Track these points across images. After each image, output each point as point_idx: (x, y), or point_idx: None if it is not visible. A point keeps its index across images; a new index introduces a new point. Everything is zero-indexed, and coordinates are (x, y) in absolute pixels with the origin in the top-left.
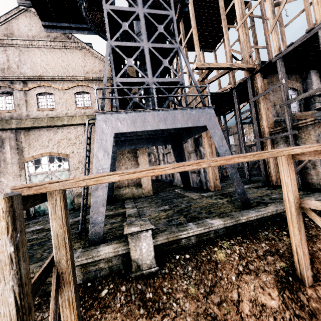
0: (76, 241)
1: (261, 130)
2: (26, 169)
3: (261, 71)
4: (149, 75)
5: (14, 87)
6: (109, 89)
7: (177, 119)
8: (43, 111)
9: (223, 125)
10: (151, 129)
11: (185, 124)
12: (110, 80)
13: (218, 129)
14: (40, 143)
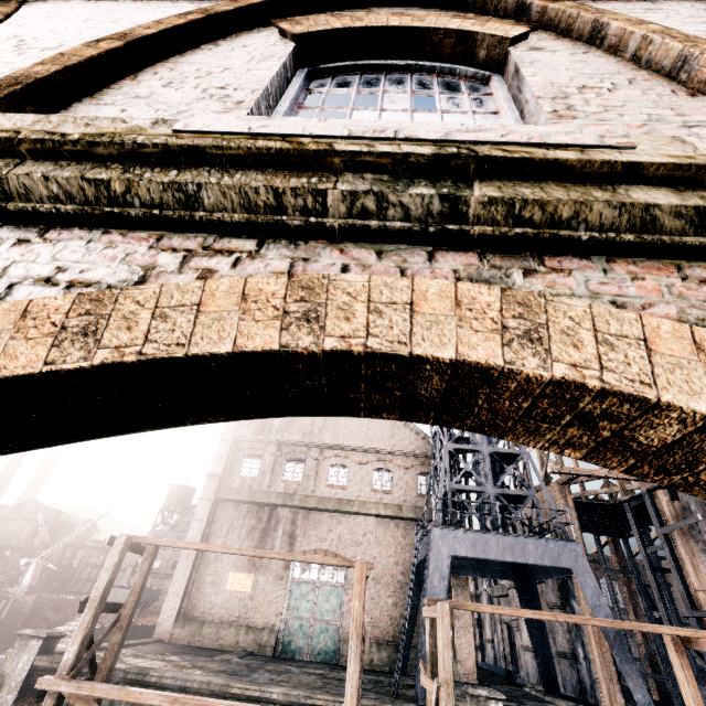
0: (394, 698)
1: (691, 592)
2: (291, 570)
3: (664, 488)
4: (490, 483)
5: (309, 454)
6: (417, 469)
7: (528, 550)
8: (332, 488)
9: (635, 554)
10: (495, 558)
11: (539, 560)
12: (421, 457)
13: (591, 578)
14: (317, 532)
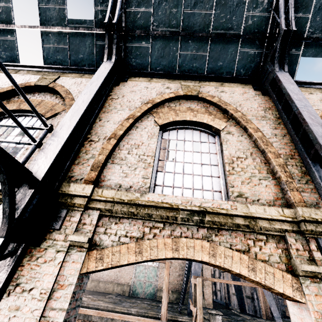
0: (179, 314)
1: None
2: None
3: None
4: None
5: None
6: None
7: None
8: None
9: None
10: None
11: None
12: None
13: None
14: None
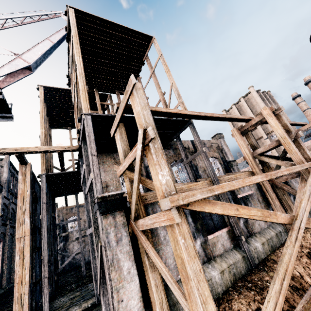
0: None
1: None
2: None
3: None
4: None
5: None
6: None
7: None
8: None
9: None
10: None
11: None
12: None
13: None
14: None
